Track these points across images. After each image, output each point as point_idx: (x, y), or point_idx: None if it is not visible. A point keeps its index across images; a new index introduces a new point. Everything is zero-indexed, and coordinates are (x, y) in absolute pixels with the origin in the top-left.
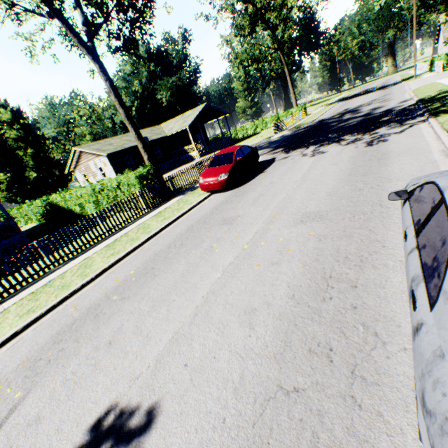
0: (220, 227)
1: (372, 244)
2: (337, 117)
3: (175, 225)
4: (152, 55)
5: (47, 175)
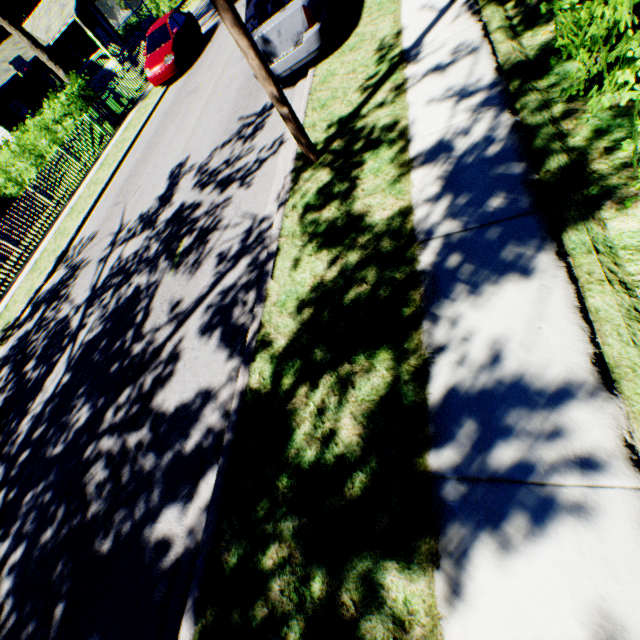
0: (189, 99)
1: None
2: None
3: (150, 124)
4: None
5: None
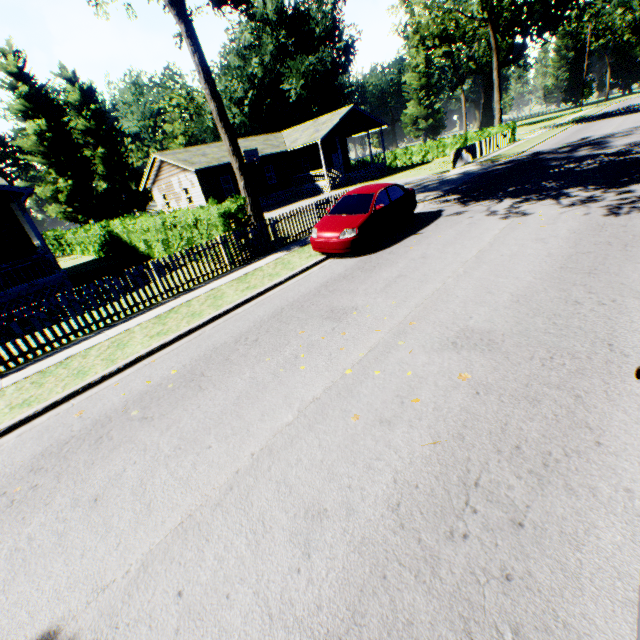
0: (320, 323)
1: (574, 431)
2: (565, 152)
3: (259, 301)
4: (285, 18)
5: (121, 188)
